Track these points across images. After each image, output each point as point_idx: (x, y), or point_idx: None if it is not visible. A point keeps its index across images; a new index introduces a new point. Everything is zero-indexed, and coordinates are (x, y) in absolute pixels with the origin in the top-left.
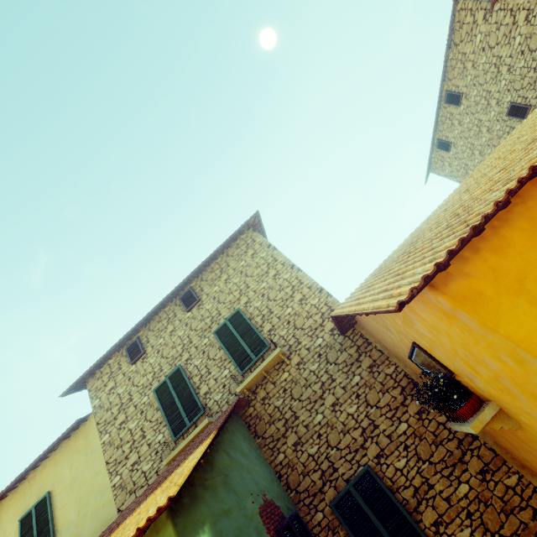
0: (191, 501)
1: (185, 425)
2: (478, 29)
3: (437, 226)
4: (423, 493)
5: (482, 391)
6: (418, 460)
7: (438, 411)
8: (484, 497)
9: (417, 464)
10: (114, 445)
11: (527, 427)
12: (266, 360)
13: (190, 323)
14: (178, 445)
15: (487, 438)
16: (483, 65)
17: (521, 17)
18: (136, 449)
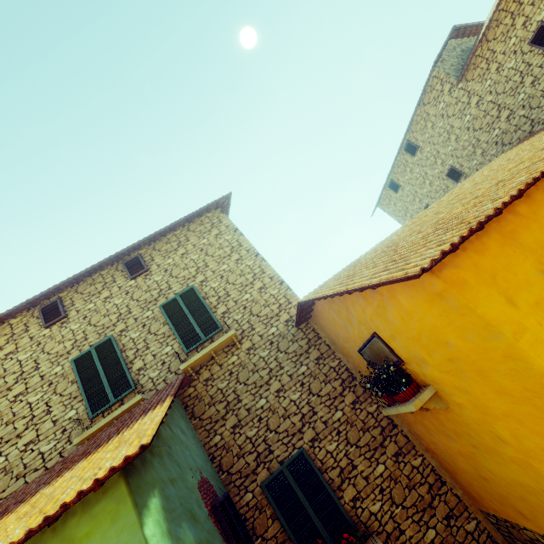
0: (142, 464)
1: (108, 402)
2: (443, 98)
3: (420, 232)
4: (347, 473)
5: (425, 376)
6: (347, 444)
7: (369, 402)
8: (395, 476)
9: (346, 447)
10: (2, 421)
11: (454, 406)
12: (218, 340)
13: (131, 292)
14: (95, 423)
15: (404, 427)
16: (439, 129)
17: (474, 100)
18: (35, 426)
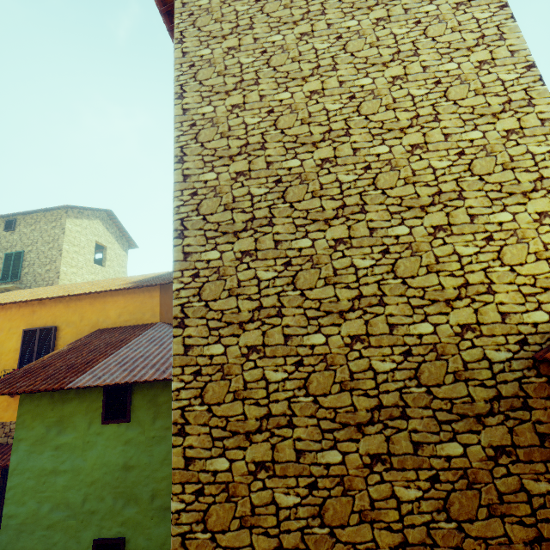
0: None
1: None
2: None
3: None
4: None
5: None
6: None
7: None
8: None
9: None
10: None
11: None
12: (5, 286)
13: (2, 239)
14: None
15: None
16: None
17: None
18: None
